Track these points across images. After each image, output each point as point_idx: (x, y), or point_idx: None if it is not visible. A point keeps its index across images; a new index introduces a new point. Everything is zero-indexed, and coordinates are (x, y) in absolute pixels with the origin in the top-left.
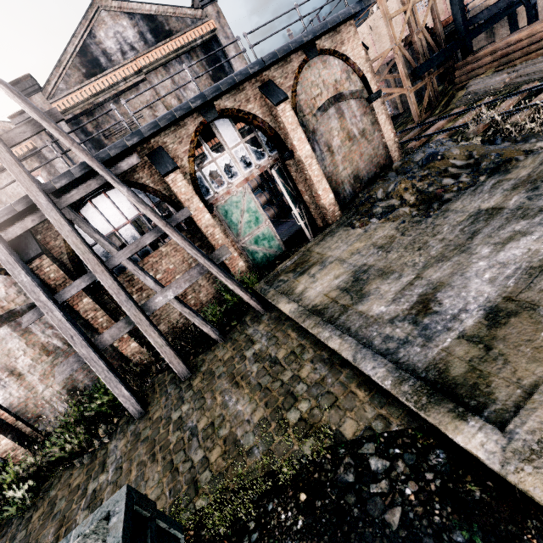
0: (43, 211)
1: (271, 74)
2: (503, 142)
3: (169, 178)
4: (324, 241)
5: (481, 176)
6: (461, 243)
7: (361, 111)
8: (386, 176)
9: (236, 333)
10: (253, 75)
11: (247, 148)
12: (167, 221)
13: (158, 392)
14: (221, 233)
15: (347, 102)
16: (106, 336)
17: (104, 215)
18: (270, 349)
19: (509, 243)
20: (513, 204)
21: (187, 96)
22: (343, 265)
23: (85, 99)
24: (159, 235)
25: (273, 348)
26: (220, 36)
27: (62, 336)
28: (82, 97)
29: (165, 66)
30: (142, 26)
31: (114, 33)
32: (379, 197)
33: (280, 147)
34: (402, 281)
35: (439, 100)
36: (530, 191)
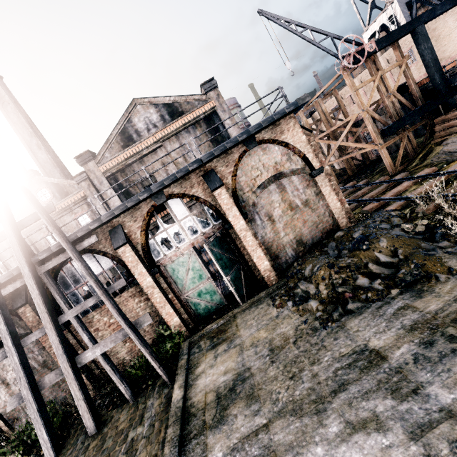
0: (25, 278)
1: (214, 164)
2: (442, 238)
3: (120, 250)
4: (249, 310)
5: (393, 289)
6: (323, 396)
7: (303, 184)
8: (326, 246)
9: (143, 398)
10: (195, 169)
11: (194, 220)
12: (104, 291)
13: (75, 437)
14: (159, 293)
15: (288, 178)
16: (46, 379)
17: (78, 272)
18: (141, 443)
19: (358, 433)
20: (397, 358)
21: (190, 154)
22: (238, 358)
23: (120, 162)
24: (99, 300)
25: (143, 442)
26: (218, 110)
27: (38, 359)
28: (118, 161)
29: (176, 135)
30: (163, 111)
31: (144, 118)
32: (305, 274)
33: (221, 219)
34: (254, 421)
35: (418, 152)
36: (423, 345)
